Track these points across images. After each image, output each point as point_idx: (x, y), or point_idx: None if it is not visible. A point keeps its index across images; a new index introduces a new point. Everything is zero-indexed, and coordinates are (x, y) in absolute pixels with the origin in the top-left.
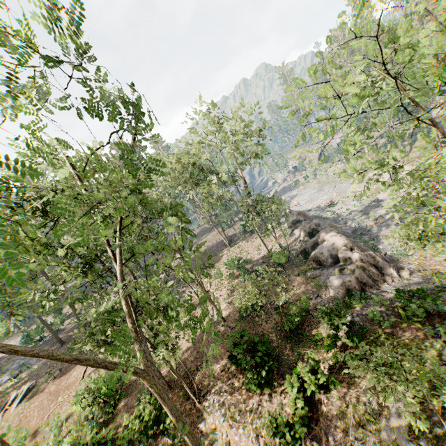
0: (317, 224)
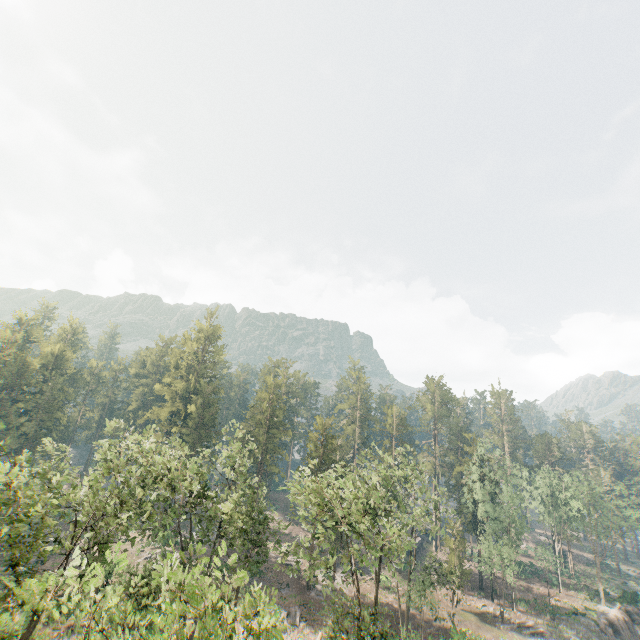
0: None
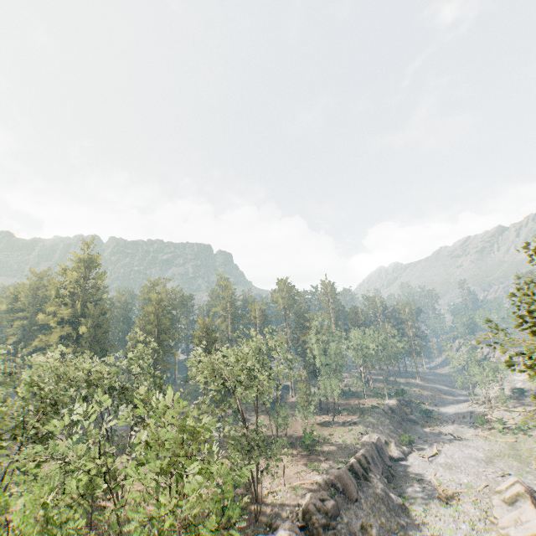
0: (325, 508)
